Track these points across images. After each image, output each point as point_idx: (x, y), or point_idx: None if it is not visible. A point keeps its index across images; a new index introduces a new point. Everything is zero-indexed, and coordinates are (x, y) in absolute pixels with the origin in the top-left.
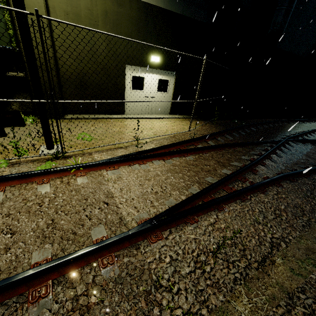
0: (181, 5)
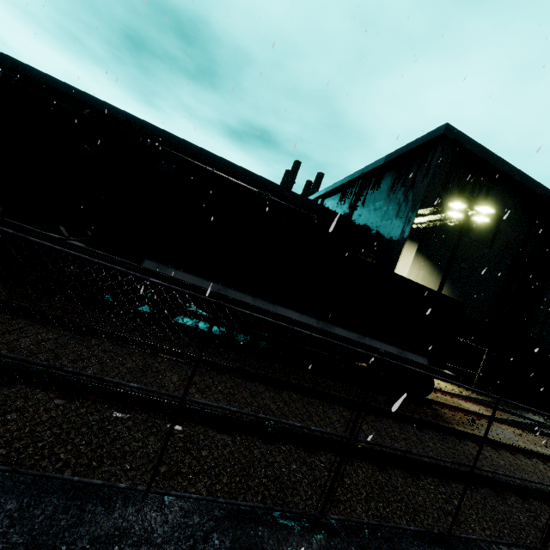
0: None
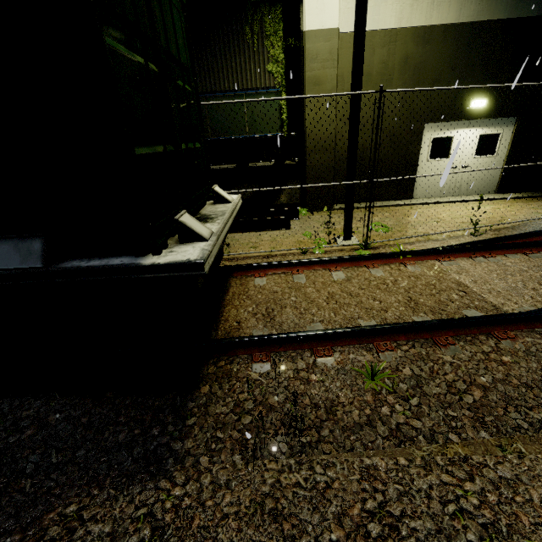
0: (541, 0)
